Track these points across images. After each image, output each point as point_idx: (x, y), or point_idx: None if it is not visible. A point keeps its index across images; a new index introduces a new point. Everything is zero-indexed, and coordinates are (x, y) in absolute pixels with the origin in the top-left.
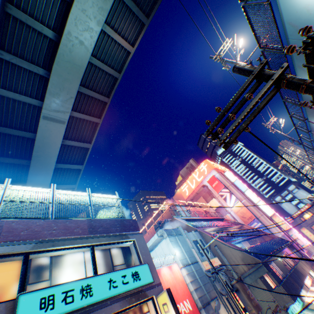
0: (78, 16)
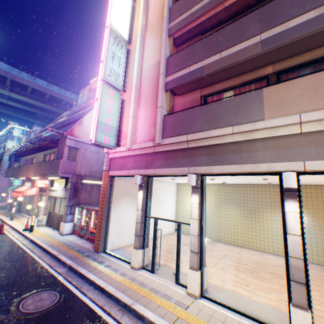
0: None
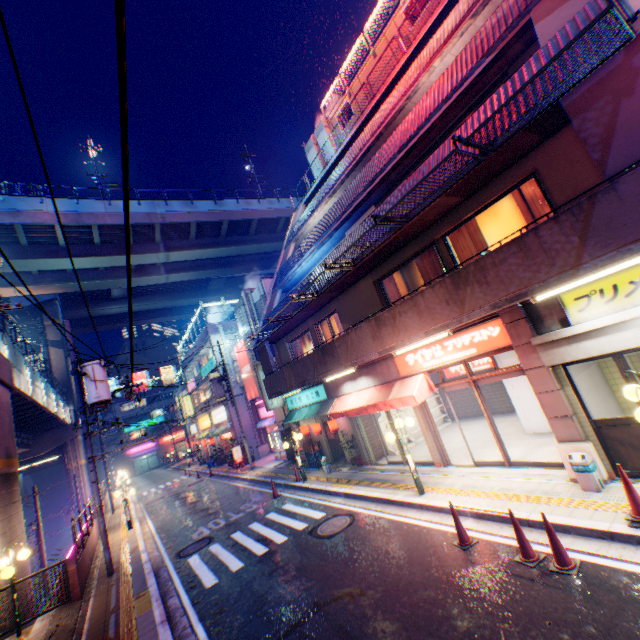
0: (78, 266)
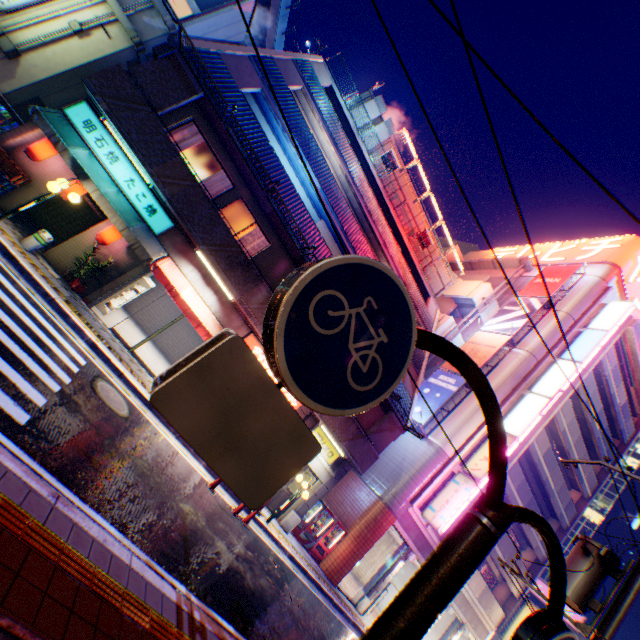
0: None
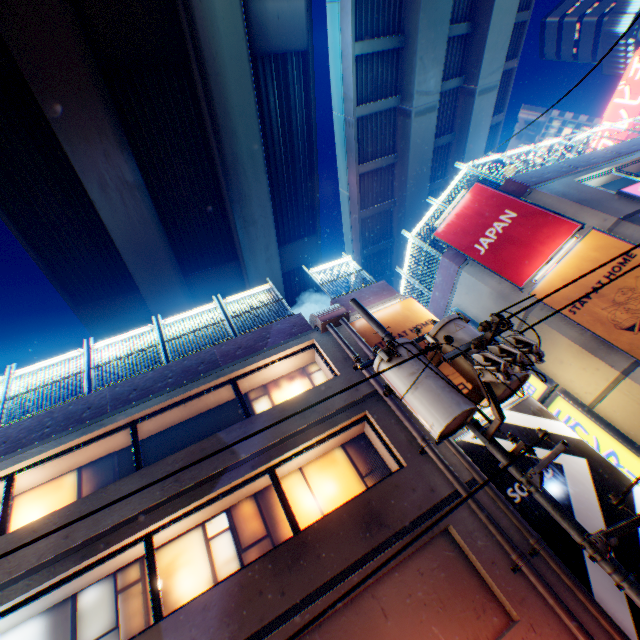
0: None
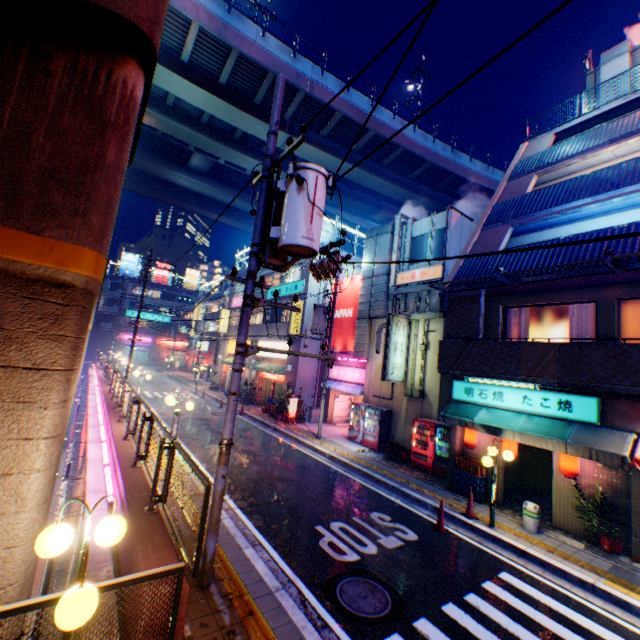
0: (186, 97)
